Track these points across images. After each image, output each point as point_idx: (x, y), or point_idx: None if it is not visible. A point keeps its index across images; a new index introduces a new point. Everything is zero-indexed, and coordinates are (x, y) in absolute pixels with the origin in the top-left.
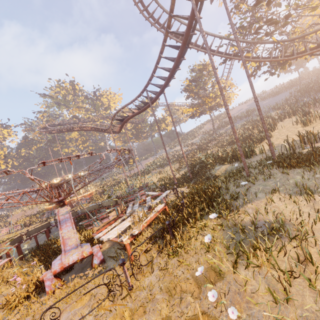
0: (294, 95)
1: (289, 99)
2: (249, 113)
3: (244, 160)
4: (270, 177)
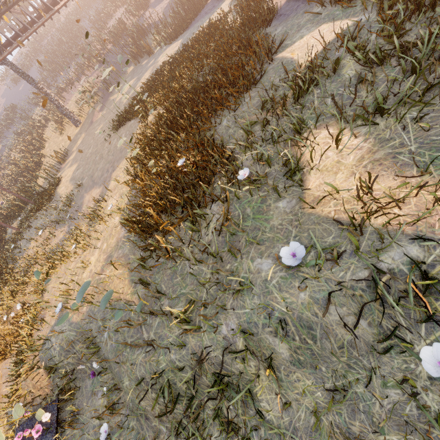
0: (42, 78)
1: (42, 82)
2: (11, 116)
3: (6, 225)
4: (30, 227)
